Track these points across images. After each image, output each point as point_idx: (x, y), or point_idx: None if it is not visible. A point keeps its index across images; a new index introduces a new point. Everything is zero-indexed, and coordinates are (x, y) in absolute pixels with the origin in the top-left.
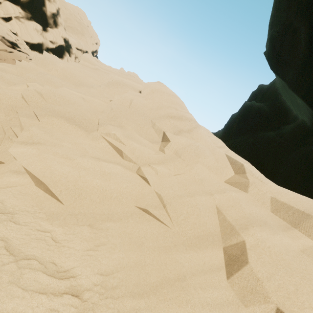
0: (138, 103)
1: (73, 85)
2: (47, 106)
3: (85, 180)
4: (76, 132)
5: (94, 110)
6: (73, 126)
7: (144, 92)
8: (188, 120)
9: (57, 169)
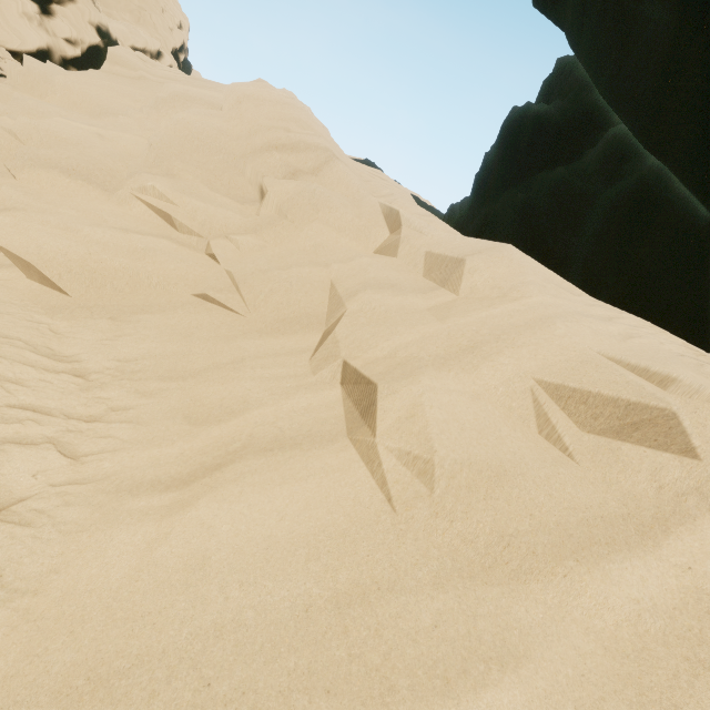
0: (205, 128)
1: (86, 117)
2: (23, 150)
3: (100, 260)
4: (85, 194)
5: (122, 154)
6: (79, 184)
7: (224, 107)
8: (311, 149)
9: (48, 243)
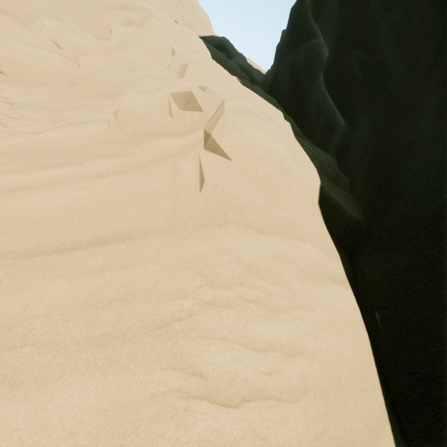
0: None
1: None
2: None
3: (20, 59)
4: (13, 25)
5: (34, 5)
6: (9, 19)
7: None
8: (139, 9)
9: None
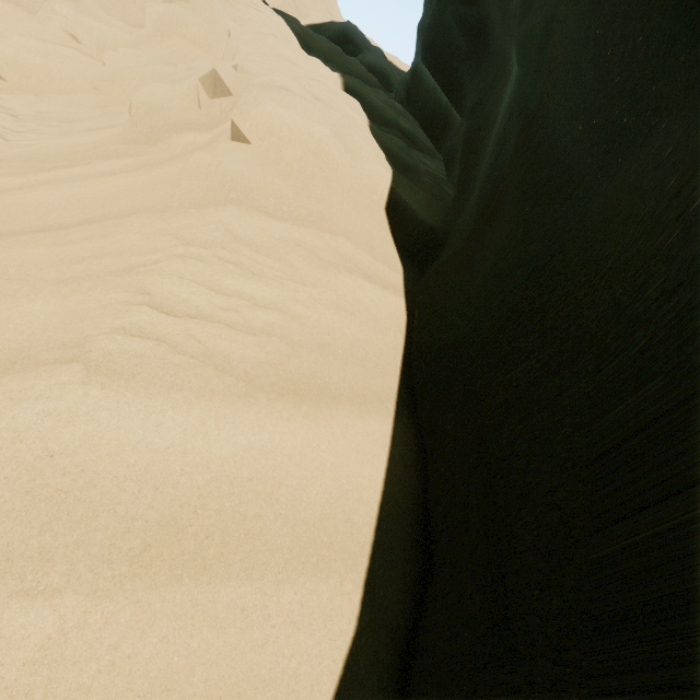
0: None
1: None
2: None
3: (26, 58)
4: (16, 15)
5: None
6: (11, 7)
7: None
8: None
9: None
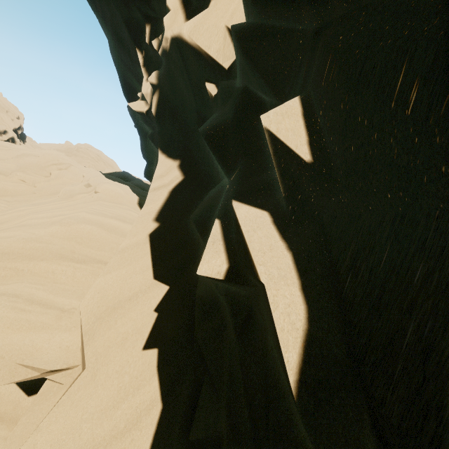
0: (34, 161)
1: None
2: None
3: (7, 187)
4: (0, 176)
5: (9, 168)
6: None
7: (39, 156)
8: (65, 164)
9: None
